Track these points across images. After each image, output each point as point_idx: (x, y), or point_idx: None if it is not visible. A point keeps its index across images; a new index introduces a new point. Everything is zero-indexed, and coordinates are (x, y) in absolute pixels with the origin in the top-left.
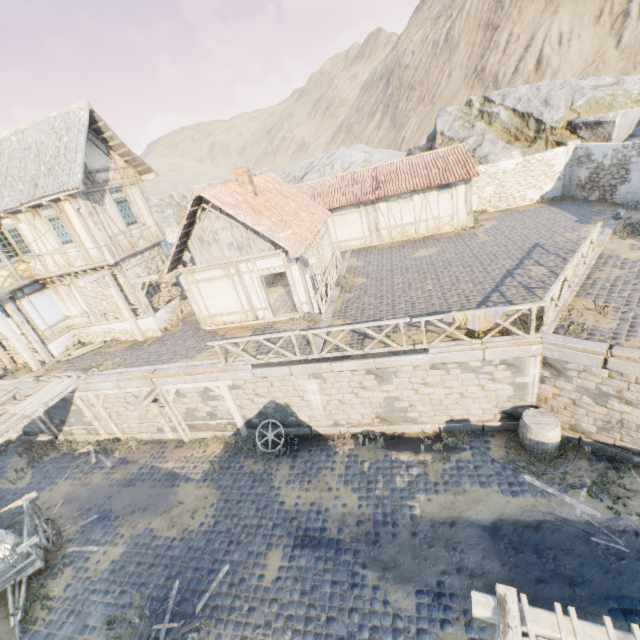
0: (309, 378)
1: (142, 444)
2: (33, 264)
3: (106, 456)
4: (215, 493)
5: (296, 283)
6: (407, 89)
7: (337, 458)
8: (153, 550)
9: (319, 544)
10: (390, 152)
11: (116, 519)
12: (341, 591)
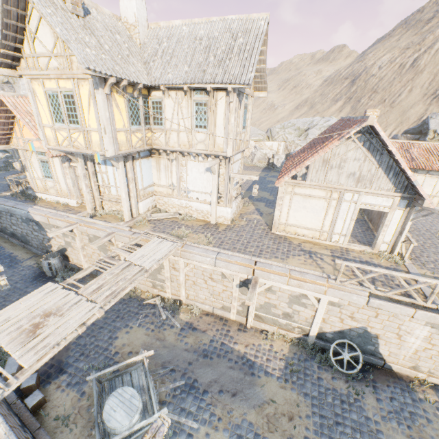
0: (424, 324)
1: (203, 314)
2: (157, 135)
3: (172, 315)
4: (304, 402)
5: (390, 224)
6: (370, 91)
7: (426, 407)
8: None
9: None
10: None
11: (206, 394)
12: None
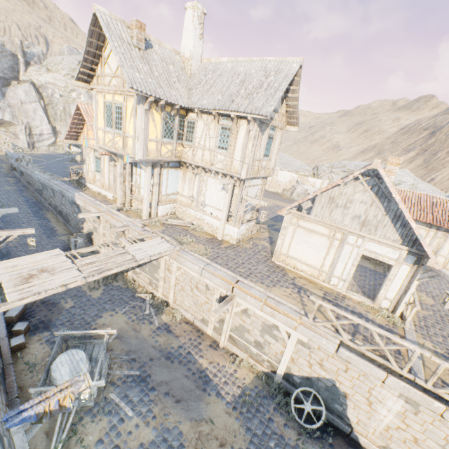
0: (398, 396)
1: (184, 321)
2: (186, 150)
3: (155, 313)
4: (244, 435)
5: (394, 279)
6: None
7: None
8: None
9: None
10: (431, 187)
11: (152, 391)
12: None
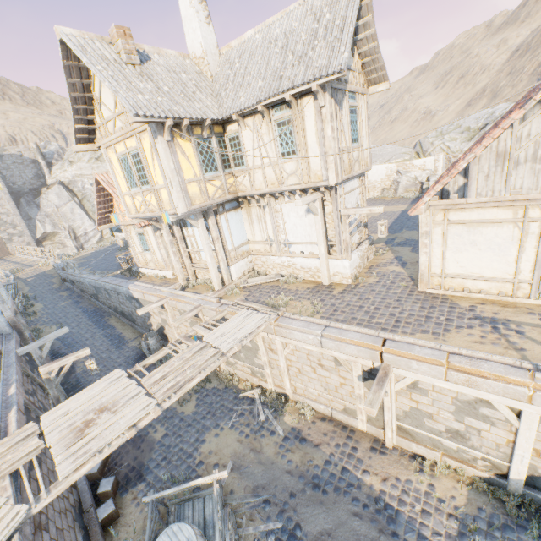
0: None
1: (317, 418)
2: (240, 178)
3: (273, 415)
4: None
5: None
6: None
7: None
8: None
9: None
10: None
11: None
12: None
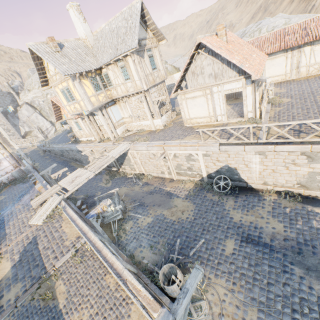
0: (255, 154)
1: (154, 178)
2: (112, 91)
3: (139, 180)
4: (192, 205)
5: (247, 98)
6: None
7: (265, 202)
8: (165, 223)
9: (258, 244)
10: (305, 15)
11: (147, 206)
12: (276, 272)
